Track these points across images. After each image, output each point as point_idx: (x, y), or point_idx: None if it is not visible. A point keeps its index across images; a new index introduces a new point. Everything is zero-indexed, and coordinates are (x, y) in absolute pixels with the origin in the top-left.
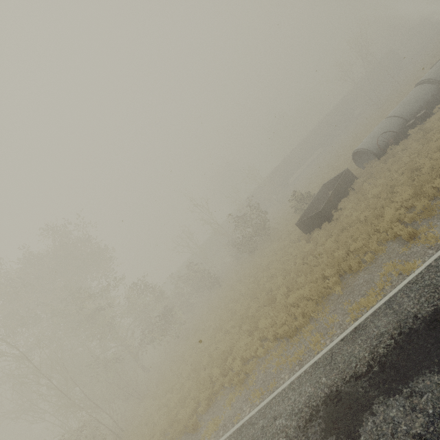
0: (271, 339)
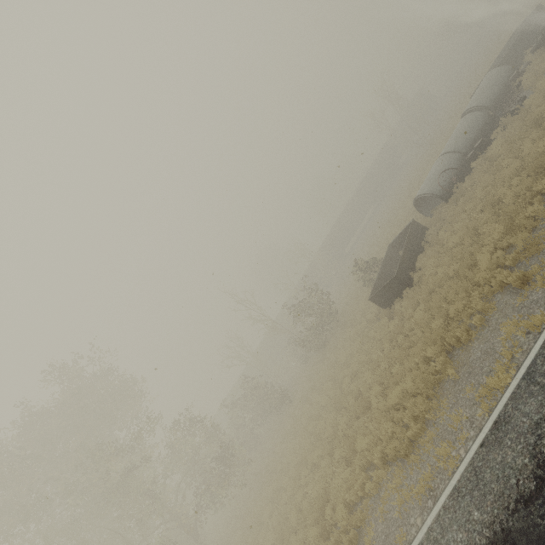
0: (380, 465)
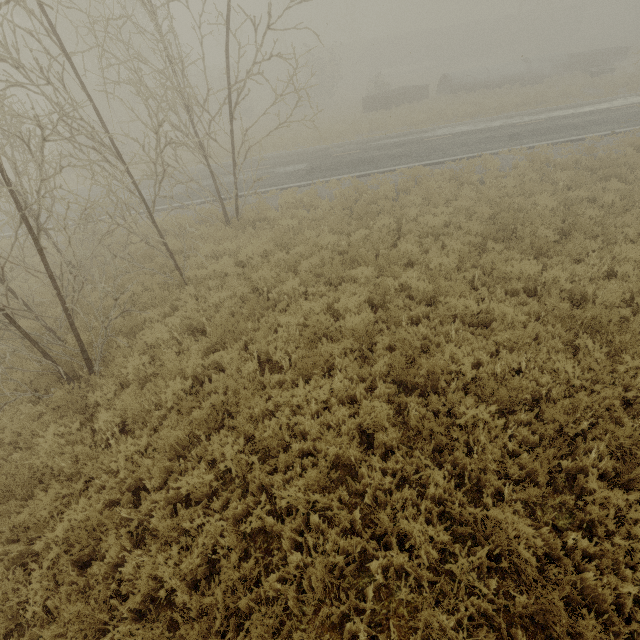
0: (311, 139)
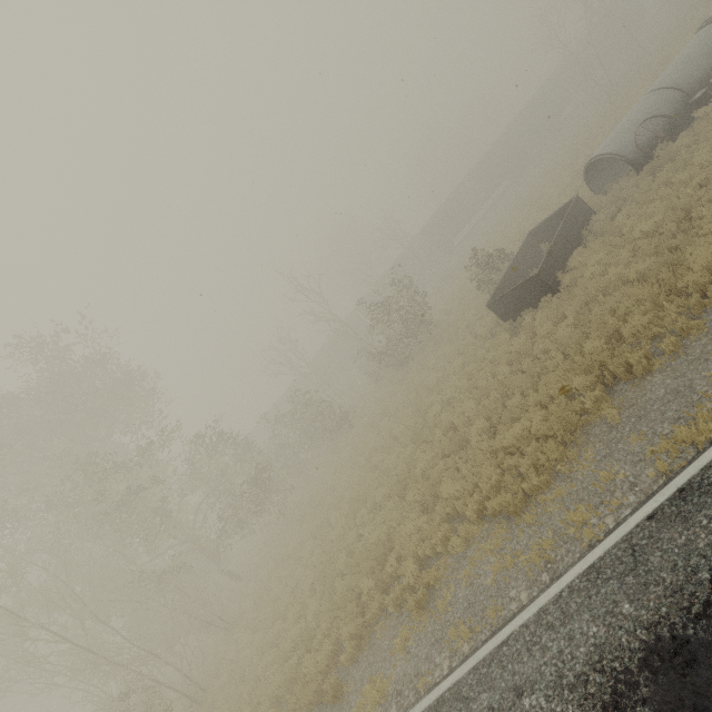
0: (474, 520)
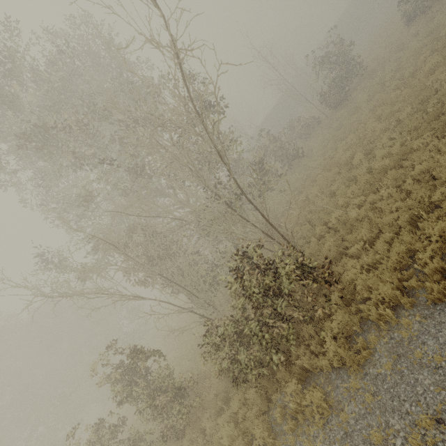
0: None
